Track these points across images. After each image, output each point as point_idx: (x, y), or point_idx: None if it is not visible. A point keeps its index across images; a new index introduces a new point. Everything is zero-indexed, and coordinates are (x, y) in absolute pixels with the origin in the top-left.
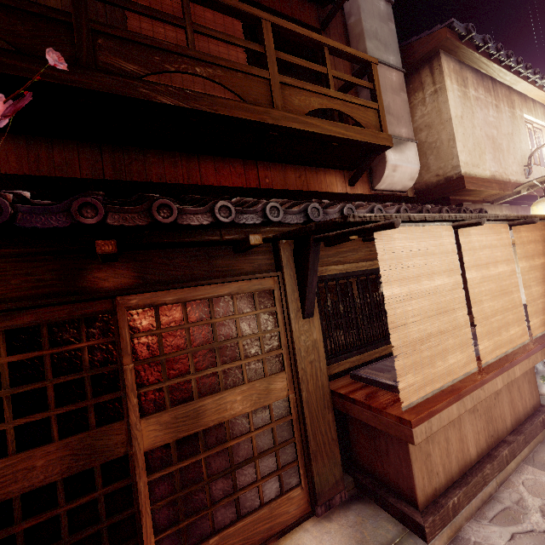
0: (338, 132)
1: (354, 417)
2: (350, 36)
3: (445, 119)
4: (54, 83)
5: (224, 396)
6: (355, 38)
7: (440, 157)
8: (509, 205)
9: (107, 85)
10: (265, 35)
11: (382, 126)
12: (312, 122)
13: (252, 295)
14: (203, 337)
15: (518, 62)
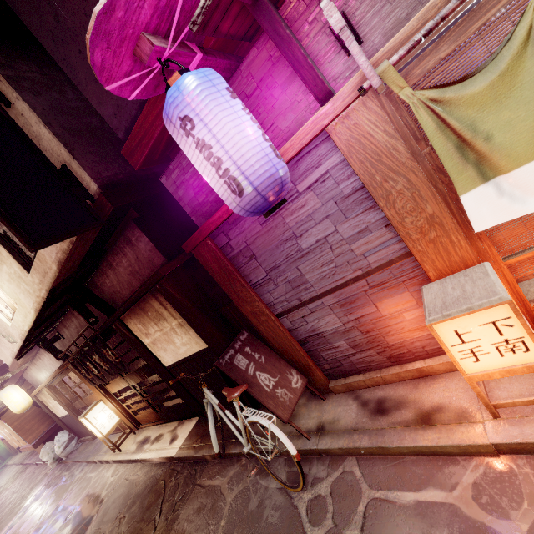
0: None
1: None
2: None
3: None
4: None
5: None
6: None
7: None
8: (31, 363)
9: None
10: None
11: None
12: None
13: None
14: None
15: None
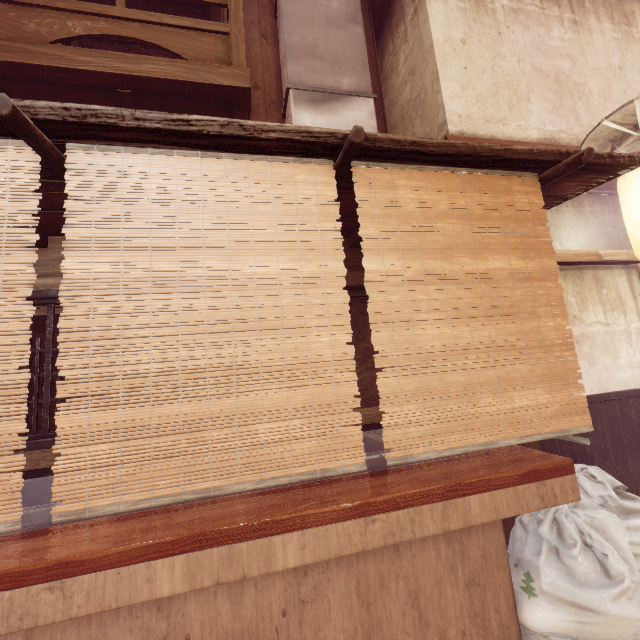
0: (107, 65)
1: None
2: None
3: (427, 49)
4: None
5: None
6: None
7: (426, 118)
8: (607, 195)
9: None
10: None
11: (232, 57)
12: (47, 51)
13: None
14: None
15: None
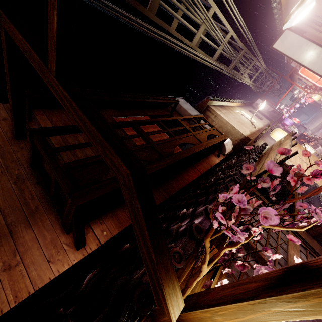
0: (217, 141)
1: (318, 237)
2: (179, 112)
3: (226, 122)
4: (165, 166)
5: (290, 253)
6: (182, 112)
7: (233, 134)
8: (260, 139)
9: (174, 159)
10: (182, 123)
11: (221, 133)
12: (211, 141)
13: (256, 208)
14: (264, 233)
15: (226, 98)
